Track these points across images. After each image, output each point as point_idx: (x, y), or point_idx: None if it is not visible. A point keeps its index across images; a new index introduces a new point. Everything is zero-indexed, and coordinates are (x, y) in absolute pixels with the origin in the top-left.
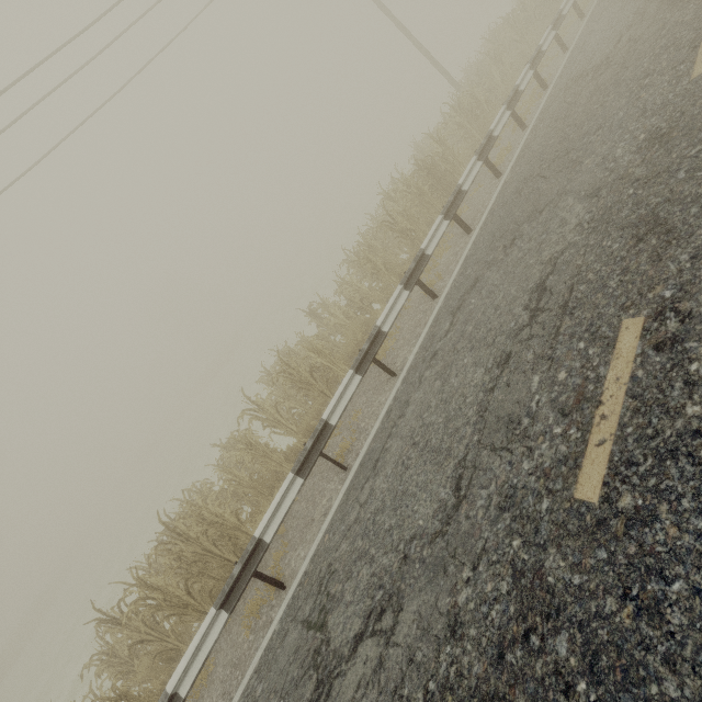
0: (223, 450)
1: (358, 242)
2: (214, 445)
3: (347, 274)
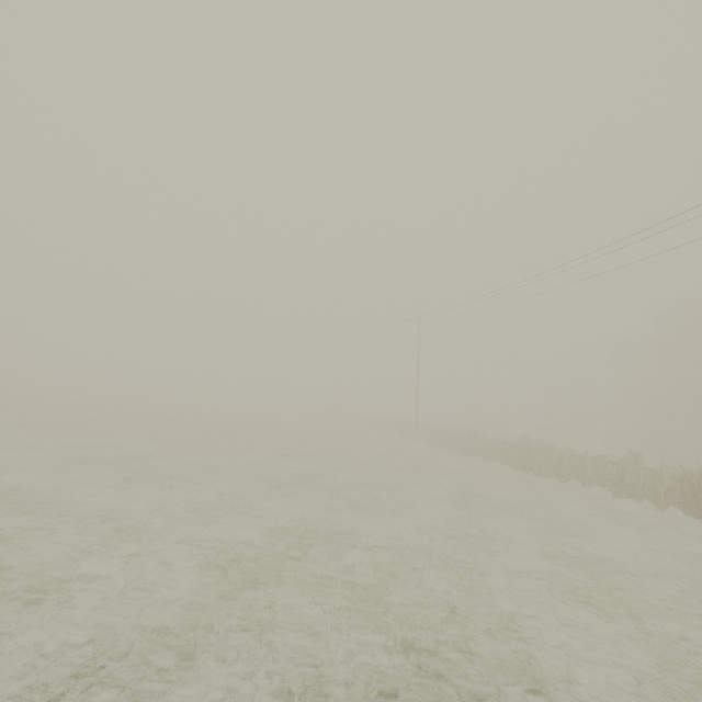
0: (618, 468)
1: (512, 442)
2: (630, 460)
3: (524, 449)
